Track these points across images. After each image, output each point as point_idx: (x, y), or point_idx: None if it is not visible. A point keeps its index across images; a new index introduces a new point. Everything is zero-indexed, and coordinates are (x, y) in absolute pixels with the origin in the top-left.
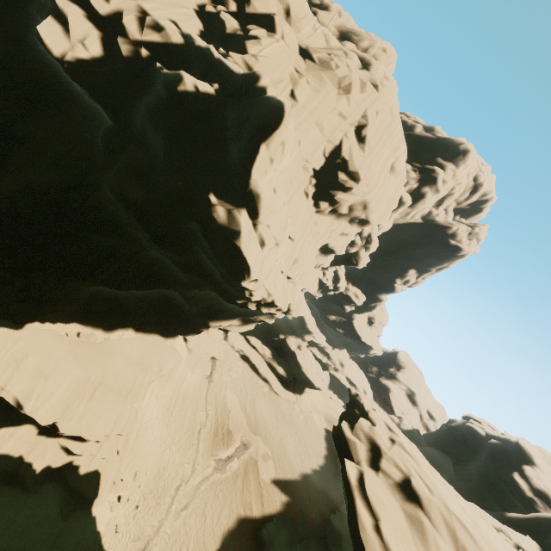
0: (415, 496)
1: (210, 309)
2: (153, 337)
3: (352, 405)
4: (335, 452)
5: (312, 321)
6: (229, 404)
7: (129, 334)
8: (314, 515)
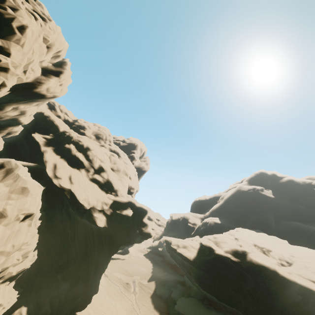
0: (186, 246)
1: None
2: None
3: (167, 241)
4: (151, 259)
5: None
6: (119, 276)
7: None
8: (162, 278)
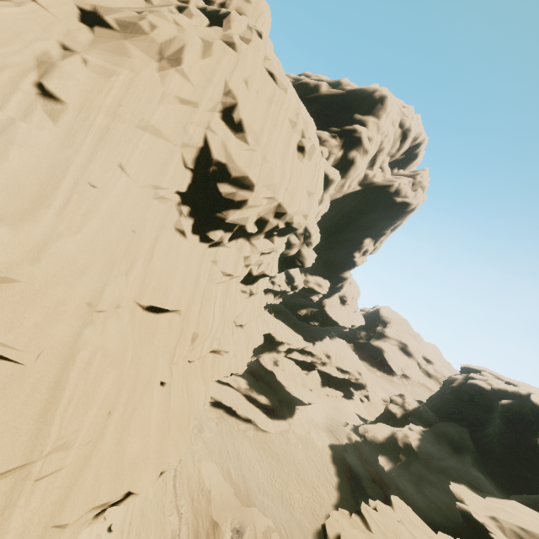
0: None
1: None
2: None
3: None
4: (347, 473)
5: (280, 330)
6: (207, 482)
7: None
8: None
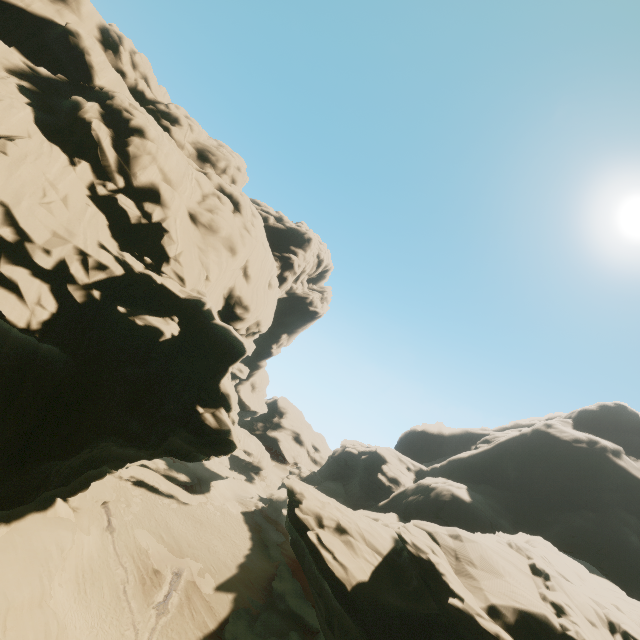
0: (344, 530)
1: None
2: (30, 518)
3: (292, 493)
4: (257, 529)
5: None
6: (144, 543)
7: (0, 532)
8: (260, 592)
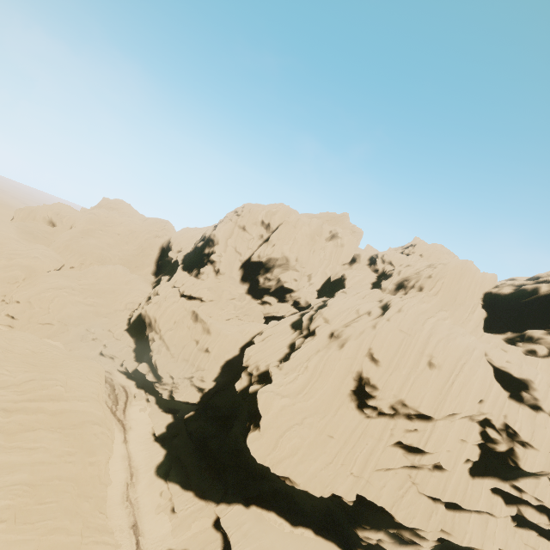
0: None
1: (345, 512)
2: (330, 544)
3: None
4: None
5: None
6: None
7: (309, 534)
8: None
